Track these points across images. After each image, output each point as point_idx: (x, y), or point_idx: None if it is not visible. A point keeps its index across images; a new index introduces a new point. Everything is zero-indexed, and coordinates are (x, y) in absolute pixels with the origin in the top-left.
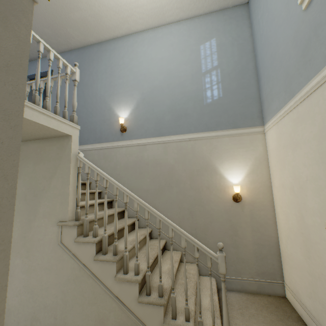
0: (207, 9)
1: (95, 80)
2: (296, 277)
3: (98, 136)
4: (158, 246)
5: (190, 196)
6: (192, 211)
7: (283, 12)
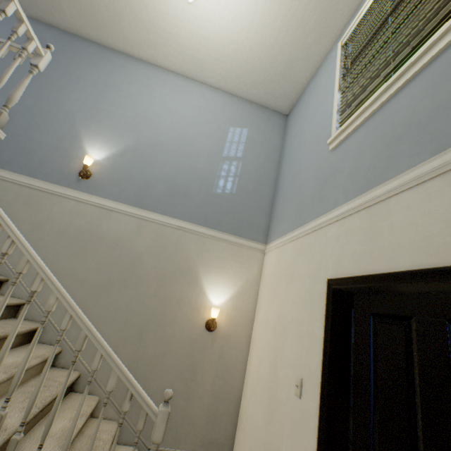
0: (249, 96)
1: (72, 85)
2: (248, 450)
3: (32, 165)
4: (61, 382)
5: (149, 307)
6: (145, 330)
7: (314, 143)
